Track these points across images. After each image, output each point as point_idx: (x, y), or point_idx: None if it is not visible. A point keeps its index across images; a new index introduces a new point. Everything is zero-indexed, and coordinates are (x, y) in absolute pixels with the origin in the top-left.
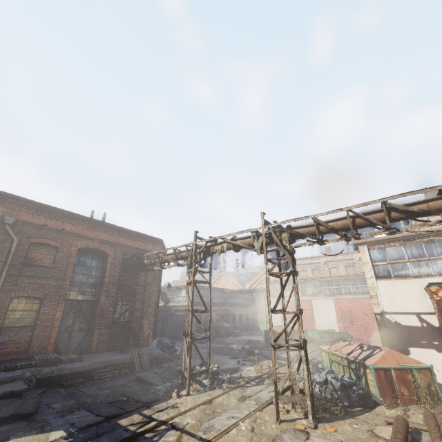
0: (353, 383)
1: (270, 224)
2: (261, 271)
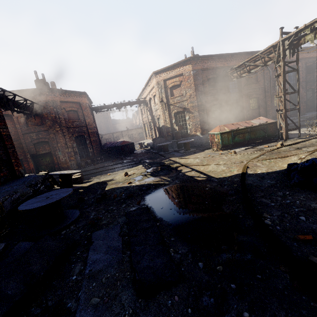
0: None
1: None
2: None
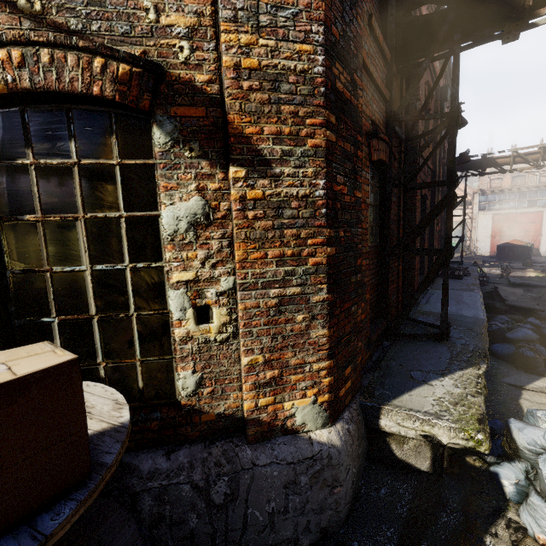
0: None
1: None
2: None
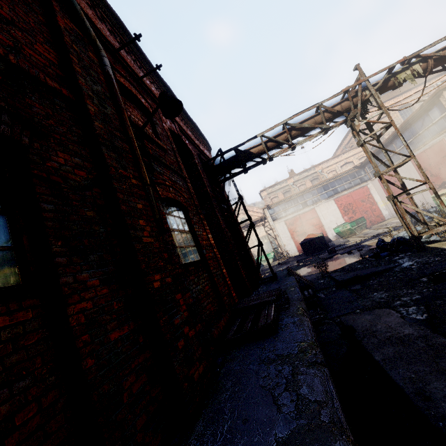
0: None
1: None
2: None
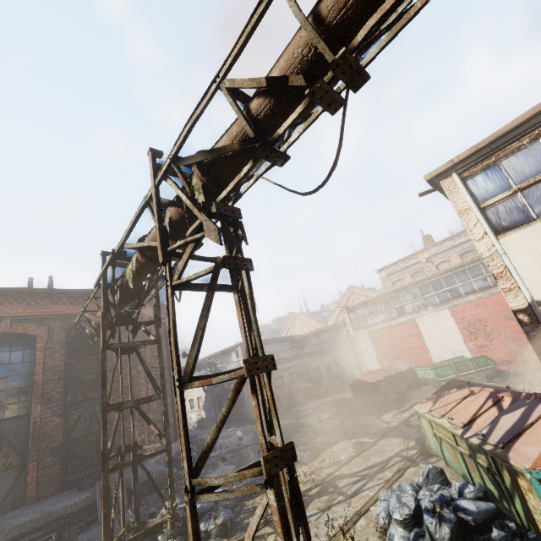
0: (492, 514)
1: (161, 167)
2: (342, 298)
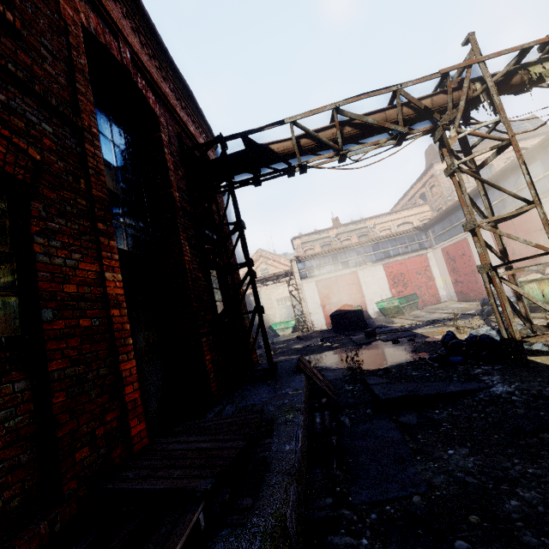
0: None
1: None
2: None
